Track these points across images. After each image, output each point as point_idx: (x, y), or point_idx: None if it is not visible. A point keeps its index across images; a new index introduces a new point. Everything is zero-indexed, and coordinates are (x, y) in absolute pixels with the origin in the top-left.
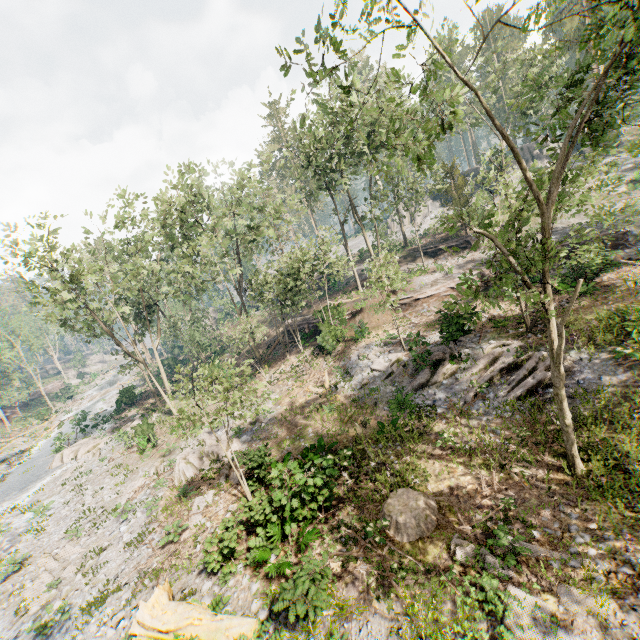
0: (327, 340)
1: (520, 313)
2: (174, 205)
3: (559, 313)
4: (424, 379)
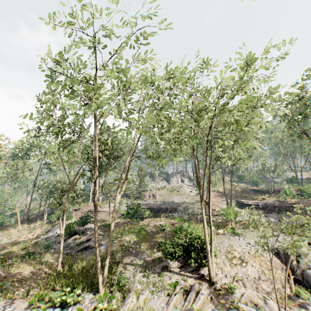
0: (53, 217)
1: (116, 223)
2: (19, 146)
3: (123, 226)
4: (64, 238)
